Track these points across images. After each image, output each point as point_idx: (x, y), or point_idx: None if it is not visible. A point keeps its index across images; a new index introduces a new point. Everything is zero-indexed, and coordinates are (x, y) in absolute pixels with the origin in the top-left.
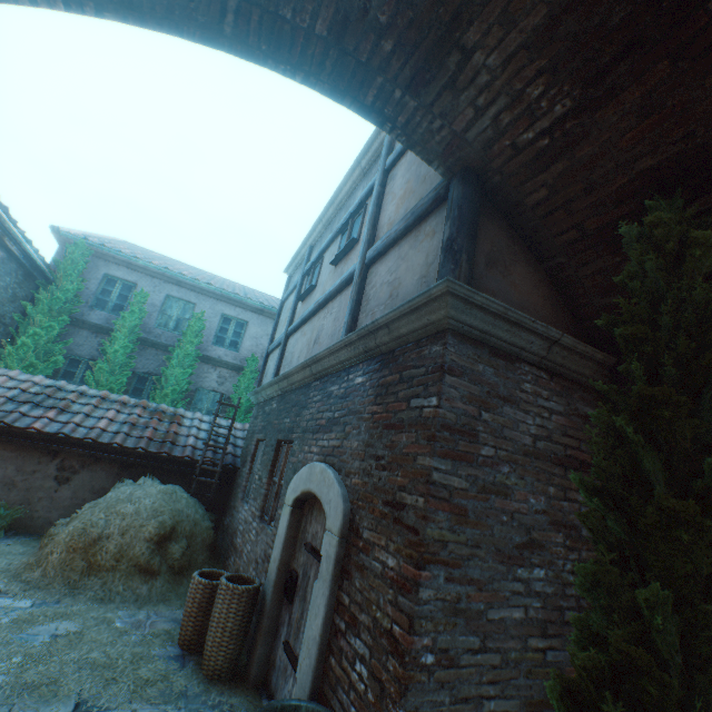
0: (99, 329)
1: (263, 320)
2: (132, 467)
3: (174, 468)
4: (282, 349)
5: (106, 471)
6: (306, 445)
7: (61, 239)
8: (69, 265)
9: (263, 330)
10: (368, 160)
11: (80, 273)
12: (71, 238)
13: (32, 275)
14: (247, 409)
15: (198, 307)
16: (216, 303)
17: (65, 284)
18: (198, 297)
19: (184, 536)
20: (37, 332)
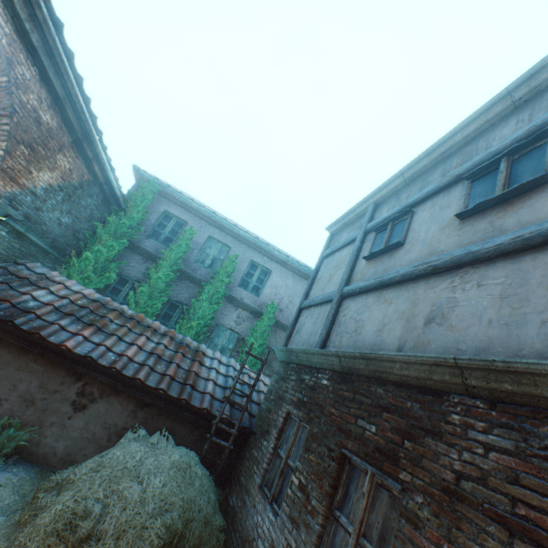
0: (149, 256)
1: (284, 272)
2: (148, 406)
3: (188, 417)
4: (334, 311)
5: (122, 405)
6: (476, 542)
7: (138, 177)
8: (139, 197)
9: (282, 281)
10: (534, 85)
11: (146, 205)
12: (146, 177)
13: (109, 201)
14: (258, 354)
15: (232, 250)
16: (247, 249)
17: (132, 212)
18: (234, 242)
19: (190, 545)
20: (99, 249)
